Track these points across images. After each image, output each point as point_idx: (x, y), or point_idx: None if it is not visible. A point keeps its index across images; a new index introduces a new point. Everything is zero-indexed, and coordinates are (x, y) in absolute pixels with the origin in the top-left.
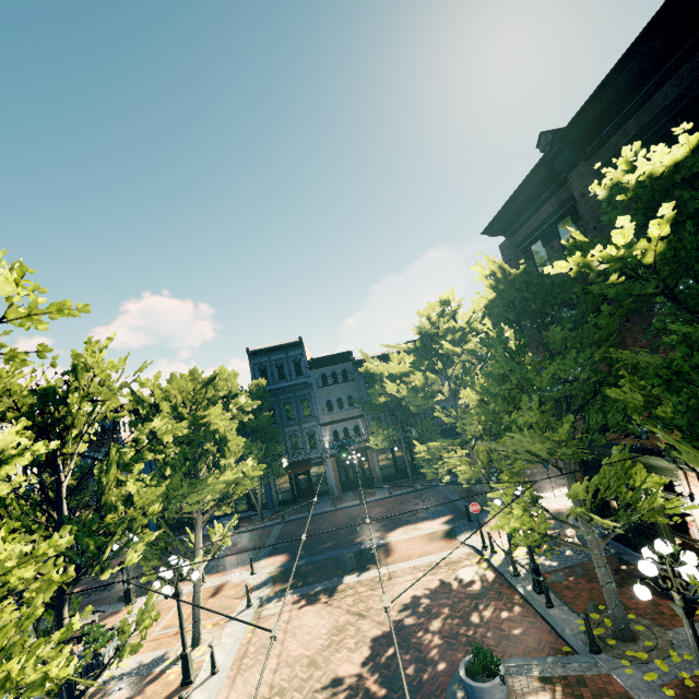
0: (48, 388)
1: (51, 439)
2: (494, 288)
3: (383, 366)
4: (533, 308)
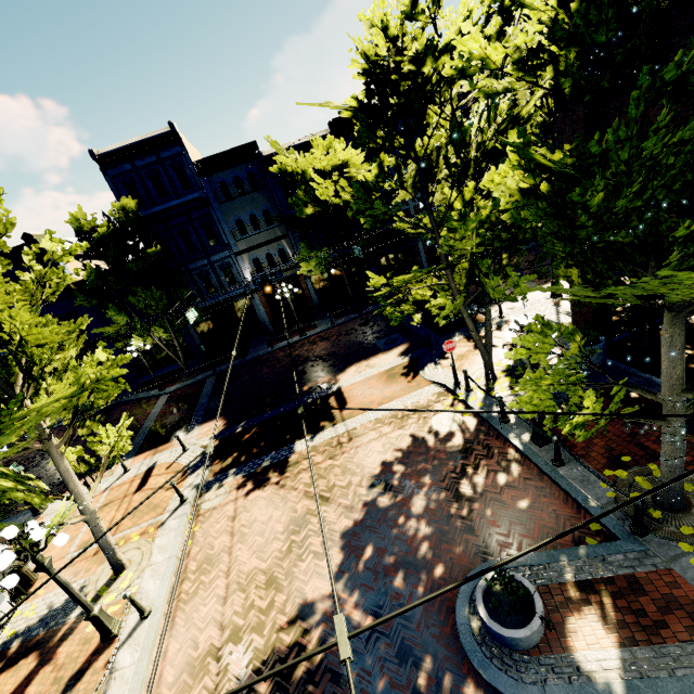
0: None
1: None
2: None
3: (305, 158)
4: None
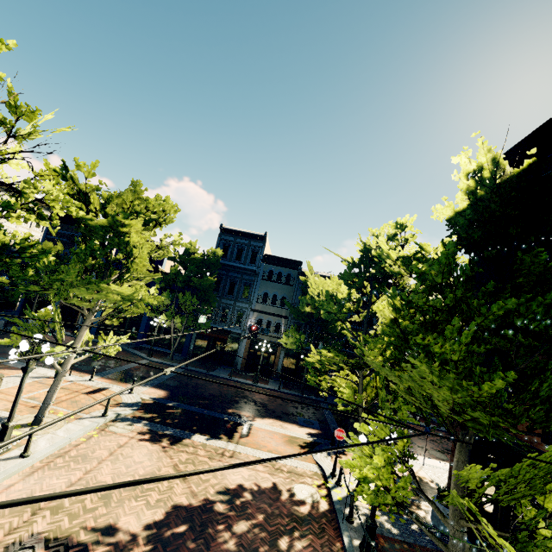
0: None
1: None
2: (470, 194)
3: (320, 280)
4: (511, 233)
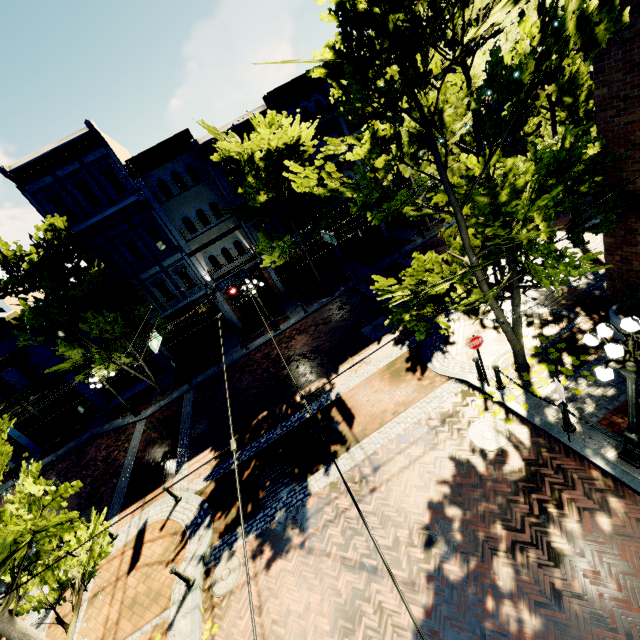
0: None
1: None
2: None
3: (251, 141)
4: None
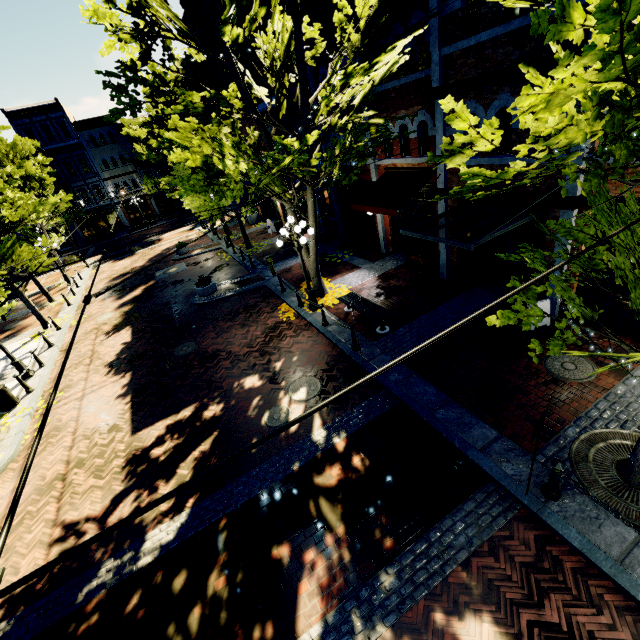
0: None
1: None
2: None
3: (139, 131)
4: None
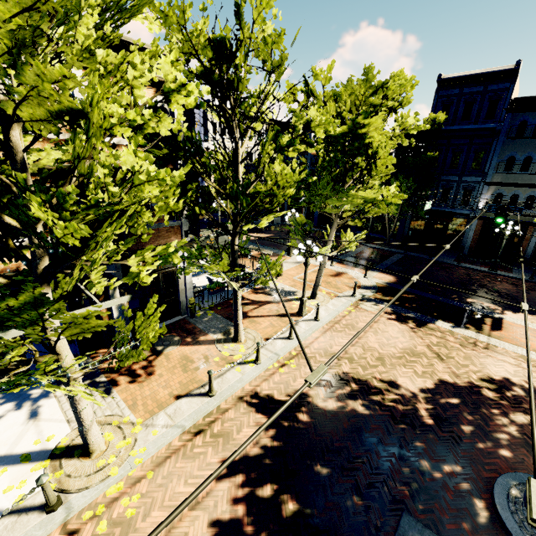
0: (220, 39)
1: (224, 101)
2: None
3: None
4: None
